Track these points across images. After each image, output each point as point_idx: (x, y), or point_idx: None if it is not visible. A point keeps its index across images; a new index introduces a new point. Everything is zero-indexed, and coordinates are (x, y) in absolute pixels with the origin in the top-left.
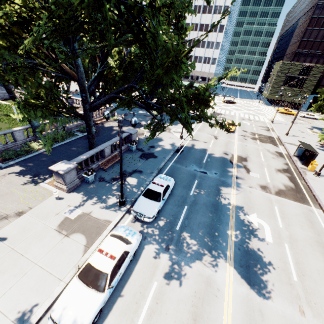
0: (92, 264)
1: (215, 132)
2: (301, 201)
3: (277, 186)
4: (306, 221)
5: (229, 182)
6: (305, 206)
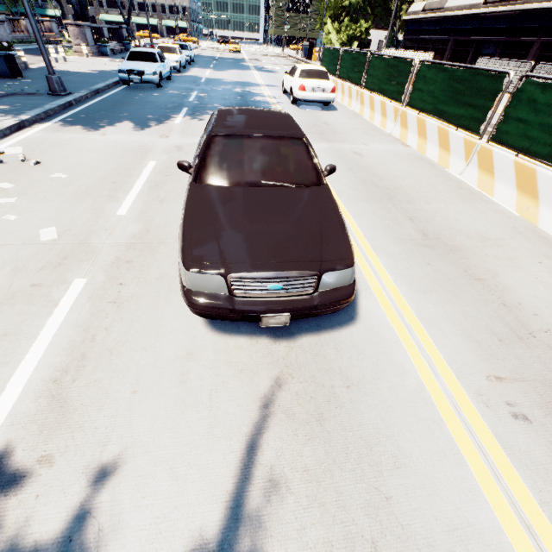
0: (162, 46)
1: (219, 53)
2: None
3: (286, 64)
4: None
5: (245, 62)
6: None
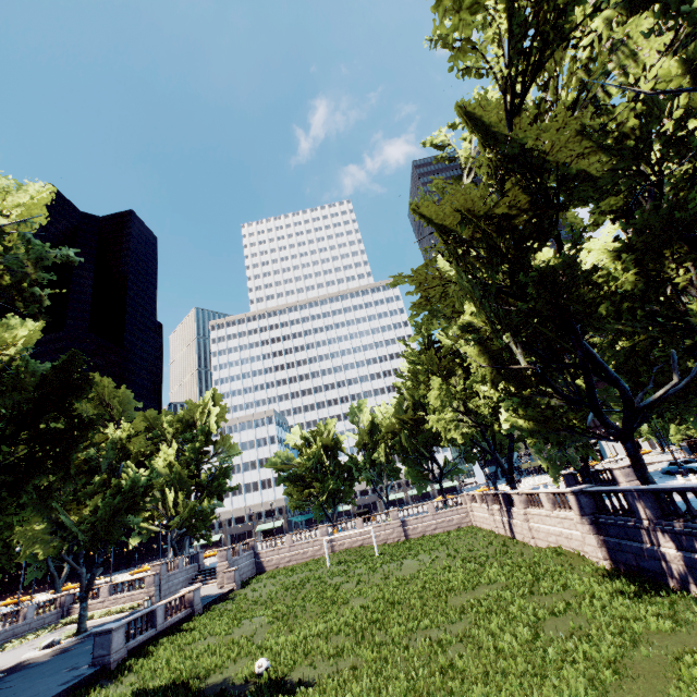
0: None
1: None
2: None
3: None
4: None
5: None
6: None
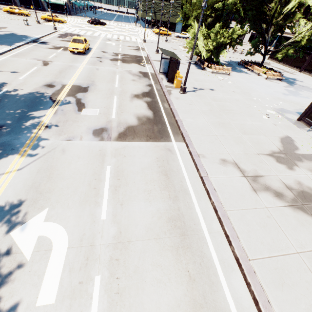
0: None
1: (50, 56)
2: (158, 137)
3: (126, 122)
4: (159, 177)
5: (19, 142)
6: (162, 144)
